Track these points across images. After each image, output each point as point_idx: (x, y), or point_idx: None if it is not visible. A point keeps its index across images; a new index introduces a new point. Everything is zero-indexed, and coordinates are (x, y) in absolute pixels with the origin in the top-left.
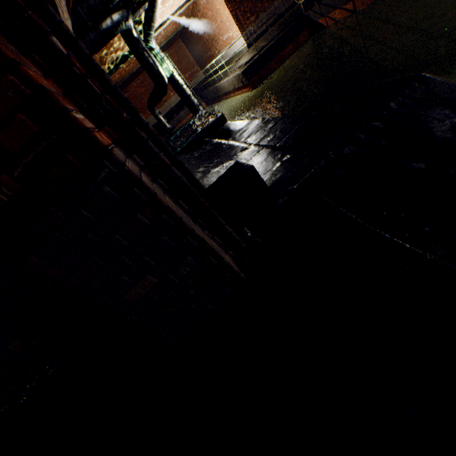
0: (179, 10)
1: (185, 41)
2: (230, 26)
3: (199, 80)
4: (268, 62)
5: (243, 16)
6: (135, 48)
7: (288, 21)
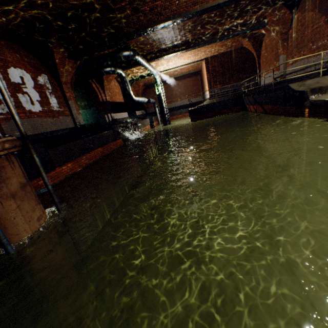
0: (179, 67)
1: (200, 77)
2: (206, 84)
3: (198, 100)
4: (207, 112)
5: (214, 82)
6: (122, 80)
7: (230, 97)
